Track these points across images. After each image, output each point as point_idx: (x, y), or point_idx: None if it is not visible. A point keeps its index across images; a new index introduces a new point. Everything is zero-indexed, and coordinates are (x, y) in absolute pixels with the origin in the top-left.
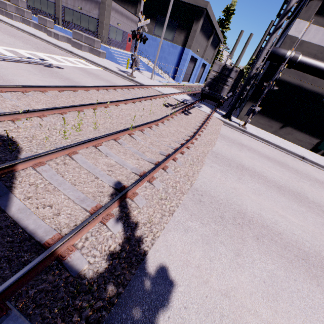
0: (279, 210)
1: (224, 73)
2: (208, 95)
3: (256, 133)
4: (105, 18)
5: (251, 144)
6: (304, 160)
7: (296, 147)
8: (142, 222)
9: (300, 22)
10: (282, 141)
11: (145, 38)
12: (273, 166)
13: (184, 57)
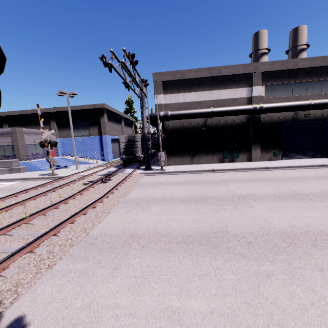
0: (175, 216)
1: (130, 141)
2: (130, 160)
3: (174, 170)
4: (19, 141)
5: (168, 179)
6: (214, 172)
7: (209, 165)
8: (6, 289)
9: (158, 96)
10: (198, 166)
11: (54, 143)
12: (183, 187)
13: (104, 142)
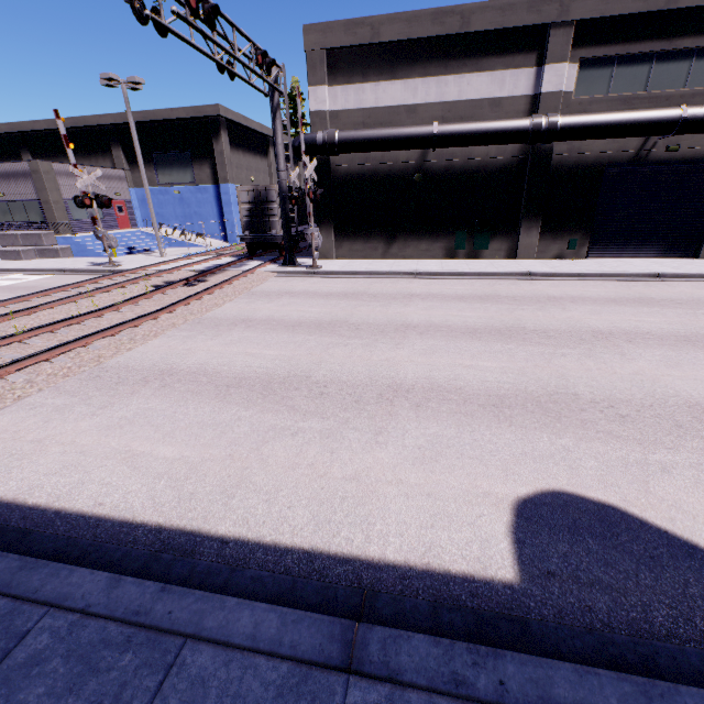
0: (255, 350)
1: (259, 200)
2: (263, 242)
3: (339, 268)
4: (50, 193)
5: (312, 286)
6: (415, 277)
7: (419, 262)
8: None
9: (316, 90)
10: (394, 263)
11: (104, 199)
12: (324, 302)
13: (225, 200)
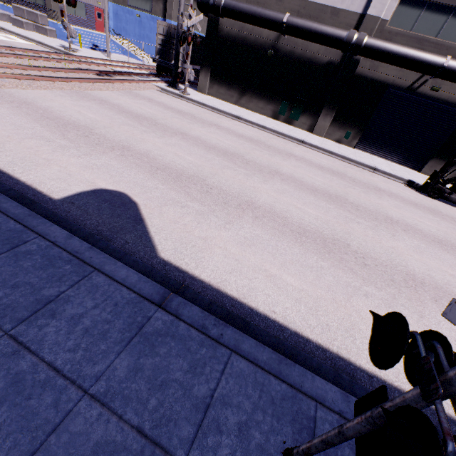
0: (85, 112)
1: (169, 35)
2: (169, 68)
3: (198, 99)
4: None
5: (170, 102)
6: (236, 119)
7: (252, 114)
8: None
9: None
10: (237, 109)
11: None
12: (161, 110)
13: None
